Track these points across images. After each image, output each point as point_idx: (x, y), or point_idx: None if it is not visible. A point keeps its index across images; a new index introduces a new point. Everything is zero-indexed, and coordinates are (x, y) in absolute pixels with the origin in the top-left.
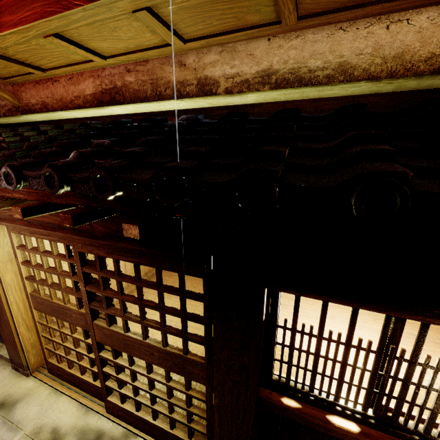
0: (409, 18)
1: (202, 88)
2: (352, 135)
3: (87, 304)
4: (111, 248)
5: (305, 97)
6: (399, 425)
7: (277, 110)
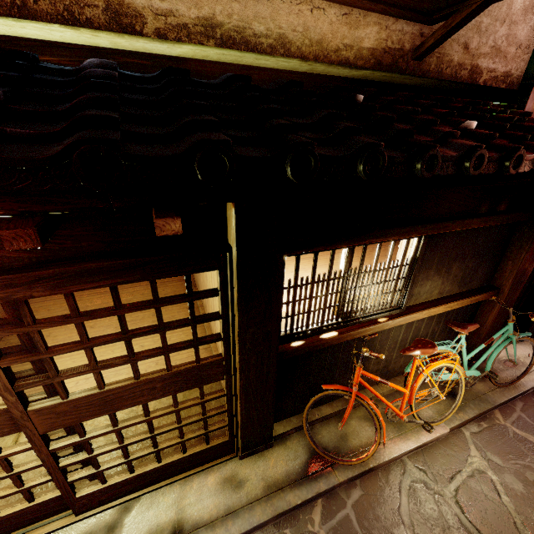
0: (324, 9)
1: (116, 18)
2: (327, 113)
3: (9, 389)
4: (60, 278)
5: (236, 62)
6: (353, 318)
7: (206, 71)
